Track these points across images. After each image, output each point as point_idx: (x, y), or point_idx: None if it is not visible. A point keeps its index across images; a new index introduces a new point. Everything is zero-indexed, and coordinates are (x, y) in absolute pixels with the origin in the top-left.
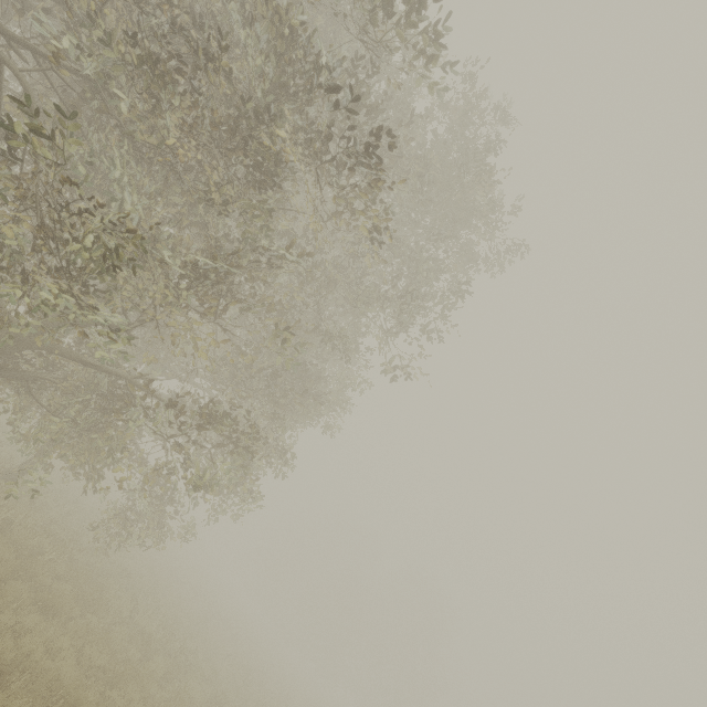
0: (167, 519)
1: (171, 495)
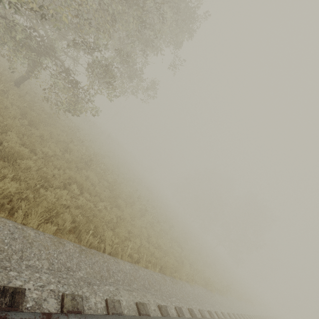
0: (83, 106)
1: (75, 84)
